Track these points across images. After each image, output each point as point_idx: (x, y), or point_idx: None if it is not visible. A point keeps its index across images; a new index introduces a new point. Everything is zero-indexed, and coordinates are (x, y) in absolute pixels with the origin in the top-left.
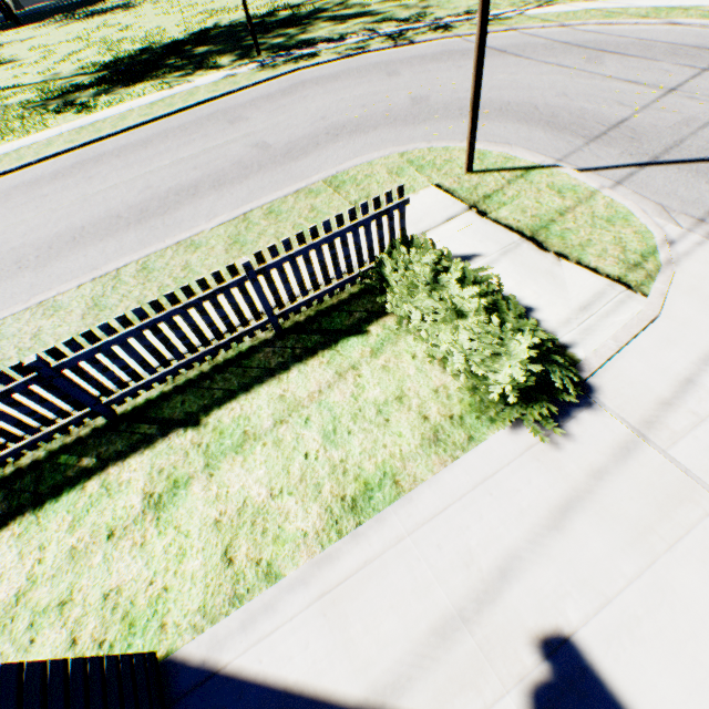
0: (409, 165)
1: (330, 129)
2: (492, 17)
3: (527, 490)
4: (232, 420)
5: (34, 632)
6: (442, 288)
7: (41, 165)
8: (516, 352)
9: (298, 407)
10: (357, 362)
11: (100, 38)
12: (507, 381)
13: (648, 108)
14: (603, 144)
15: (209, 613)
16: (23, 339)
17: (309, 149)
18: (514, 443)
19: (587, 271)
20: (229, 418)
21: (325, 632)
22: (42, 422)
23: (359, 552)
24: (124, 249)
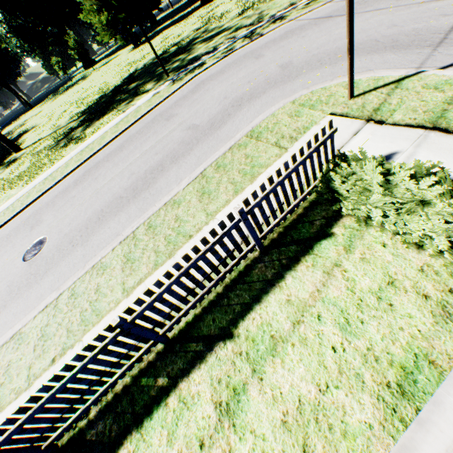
0: (302, 107)
1: (233, 102)
2: (309, 1)
3: None
4: (257, 328)
5: None
6: (395, 186)
7: (66, 179)
8: None
9: (305, 307)
10: (336, 260)
11: (75, 99)
12: None
13: None
14: (448, 45)
15: None
16: (90, 294)
17: (224, 119)
18: None
19: None
20: (254, 326)
21: None
22: (125, 358)
23: (433, 440)
24: (131, 217)
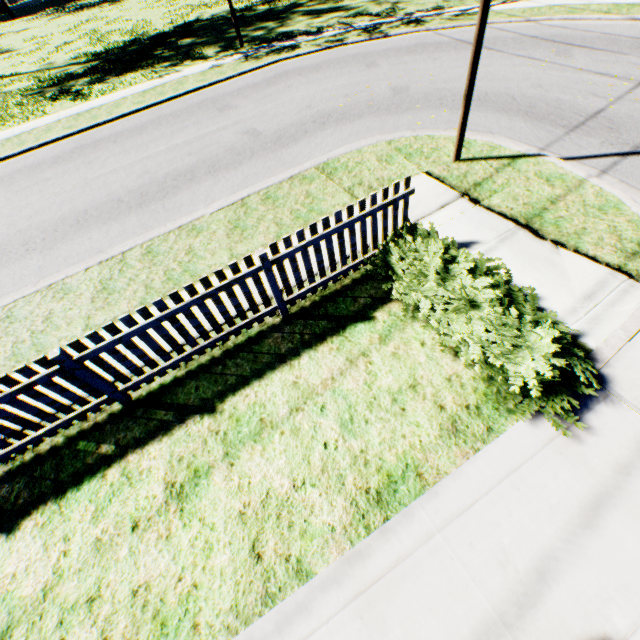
0: (397, 153)
1: (317, 117)
2: (460, 12)
3: (554, 485)
4: (247, 407)
5: (64, 630)
6: (452, 278)
7: (42, 150)
8: (536, 345)
9: (312, 394)
10: (366, 349)
11: (90, 30)
12: (531, 375)
13: (622, 99)
14: (582, 134)
15: (242, 613)
16: (35, 322)
17: (298, 136)
18: (534, 435)
19: (586, 260)
20: (244, 405)
21: (363, 636)
22: (62, 410)
23: (390, 549)
24: (127, 233)
